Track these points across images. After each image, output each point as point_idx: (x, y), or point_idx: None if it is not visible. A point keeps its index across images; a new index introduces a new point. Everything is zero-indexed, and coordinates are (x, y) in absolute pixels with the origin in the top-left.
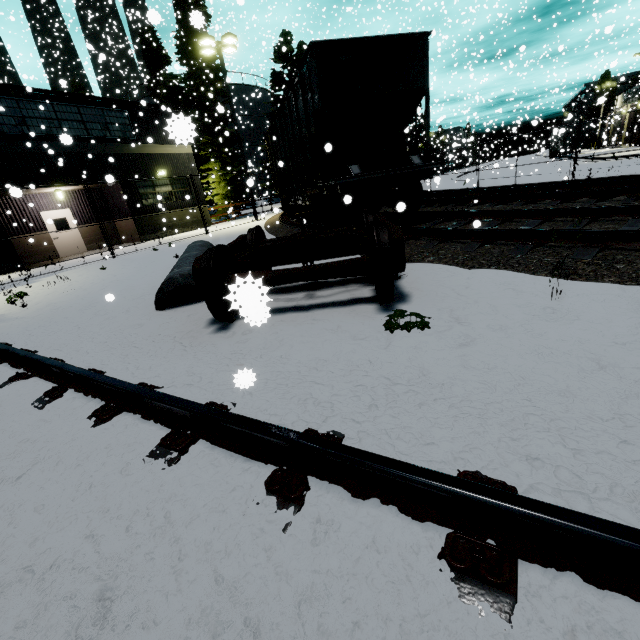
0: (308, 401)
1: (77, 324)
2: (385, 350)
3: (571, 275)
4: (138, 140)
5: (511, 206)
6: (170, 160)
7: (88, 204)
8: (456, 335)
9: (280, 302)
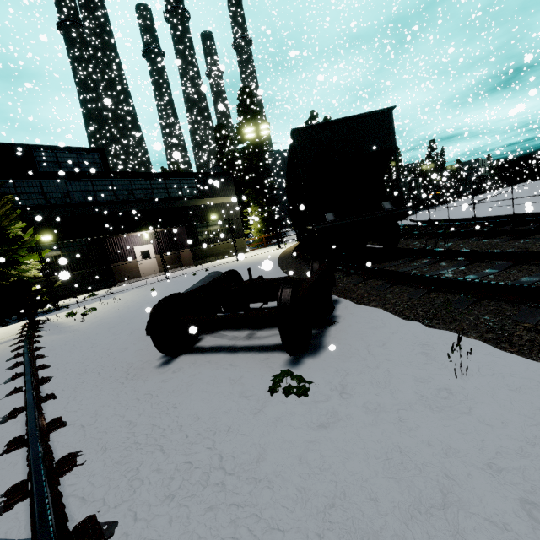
0: (129, 474)
1: (96, 341)
2: (253, 416)
3: (502, 342)
4: (200, 196)
5: (497, 241)
6: (220, 208)
7: (164, 240)
8: (326, 410)
9: (224, 339)
